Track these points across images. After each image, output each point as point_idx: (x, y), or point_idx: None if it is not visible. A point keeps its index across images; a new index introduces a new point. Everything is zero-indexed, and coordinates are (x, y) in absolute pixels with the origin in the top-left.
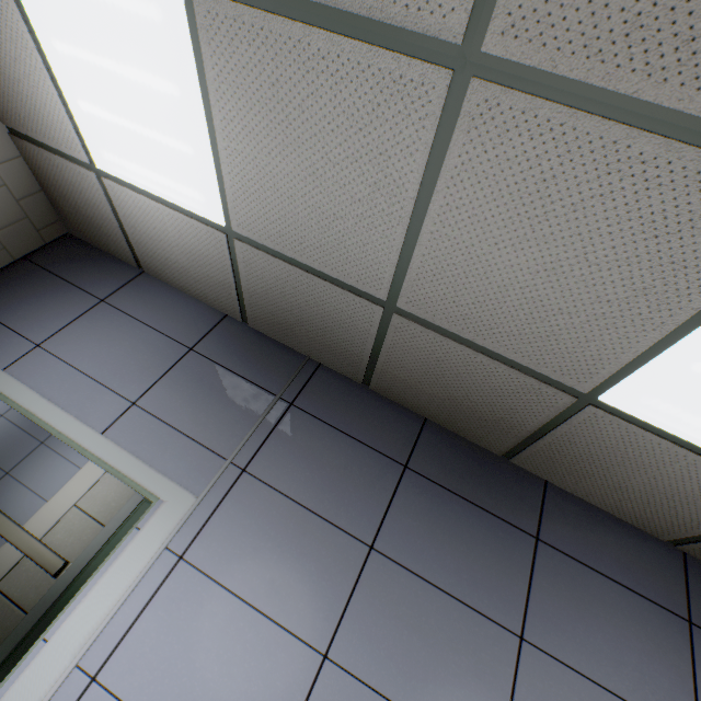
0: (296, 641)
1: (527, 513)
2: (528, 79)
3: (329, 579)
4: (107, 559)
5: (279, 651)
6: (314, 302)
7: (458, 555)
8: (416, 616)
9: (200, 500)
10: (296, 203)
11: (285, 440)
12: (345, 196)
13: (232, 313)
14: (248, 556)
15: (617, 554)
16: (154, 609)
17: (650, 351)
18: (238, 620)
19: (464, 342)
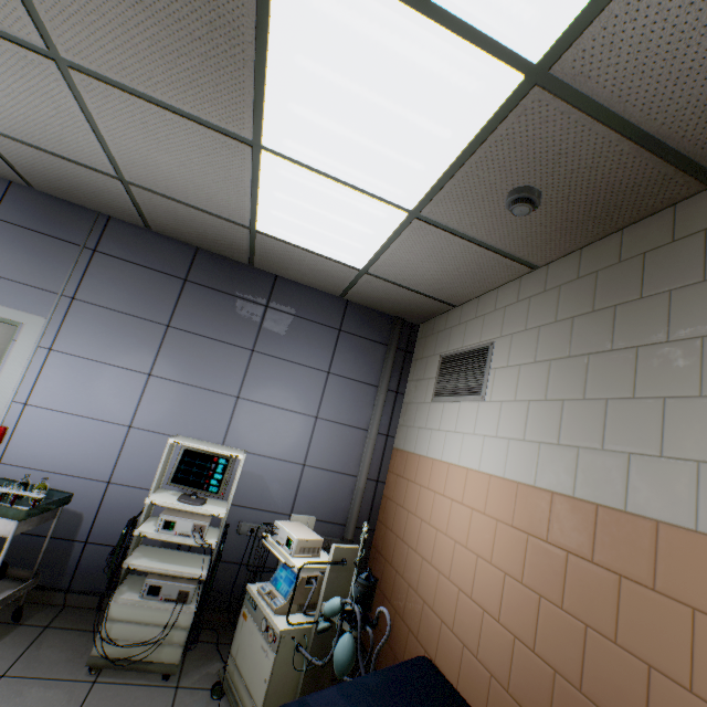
0: (133, 372)
1: (263, 295)
2: (98, 74)
3: (146, 345)
4: (3, 358)
5: (125, 377)
6: (74, 176)
7: (220, 322)
8: (198, 351)
9: (50, 319)
10: (10, 111)
11: (97, 276)
12: (42, 113)
13: (16, 180)
14: (93, 342)
15: (311, 307)
16: (46, 374)
17: (254, 205)
18: (97, 370)
19: (180, 201)
